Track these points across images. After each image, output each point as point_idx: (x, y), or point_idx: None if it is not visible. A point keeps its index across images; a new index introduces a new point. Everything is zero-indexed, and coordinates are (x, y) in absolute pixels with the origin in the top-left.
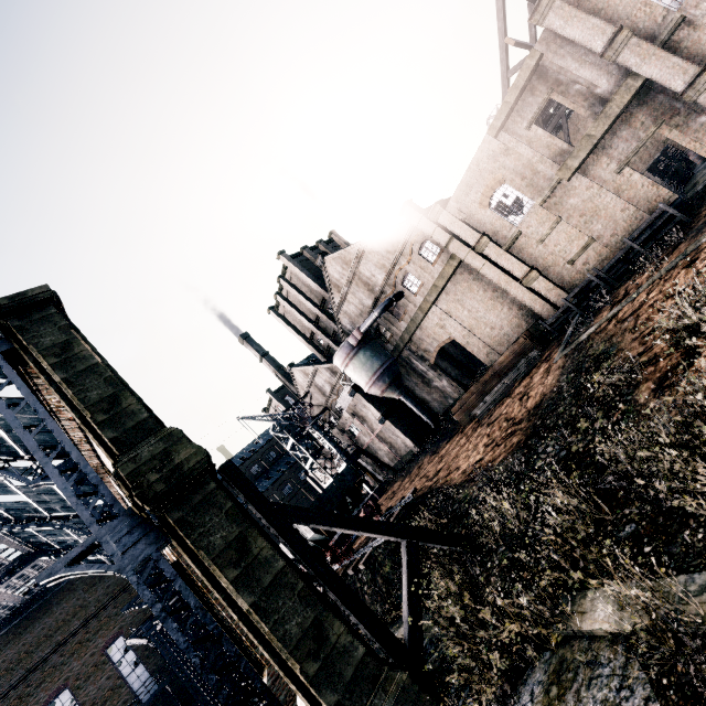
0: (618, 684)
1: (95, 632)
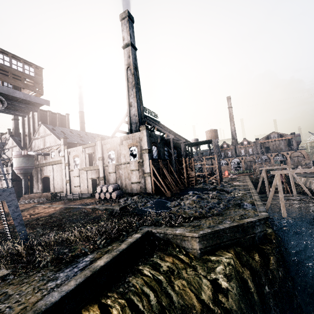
0: None
1: None
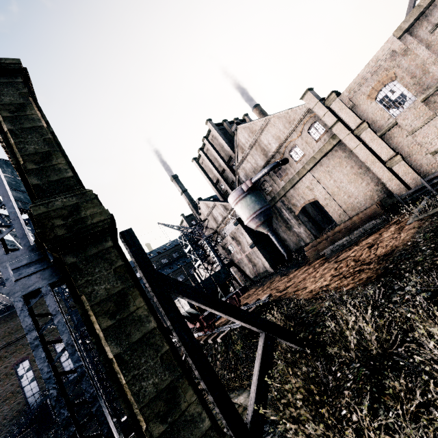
0: None
1: (50, 332)
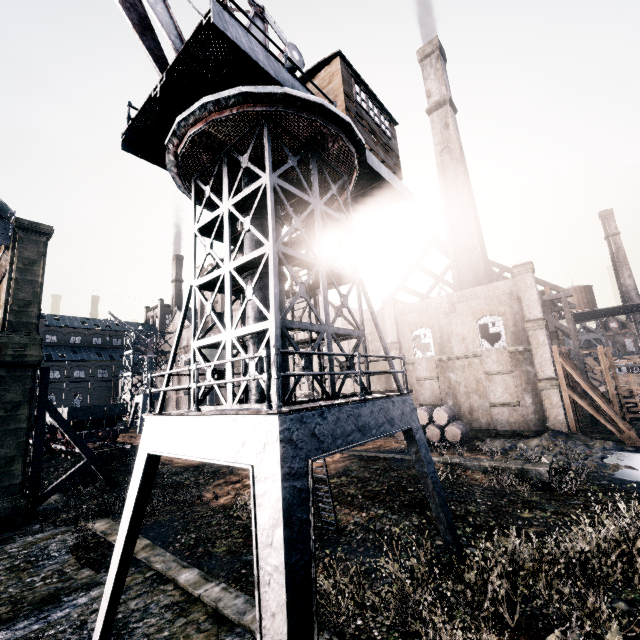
0: (73, 537)
1: None
